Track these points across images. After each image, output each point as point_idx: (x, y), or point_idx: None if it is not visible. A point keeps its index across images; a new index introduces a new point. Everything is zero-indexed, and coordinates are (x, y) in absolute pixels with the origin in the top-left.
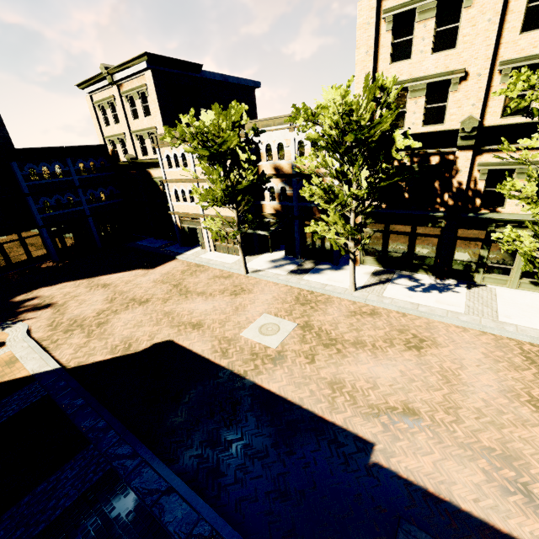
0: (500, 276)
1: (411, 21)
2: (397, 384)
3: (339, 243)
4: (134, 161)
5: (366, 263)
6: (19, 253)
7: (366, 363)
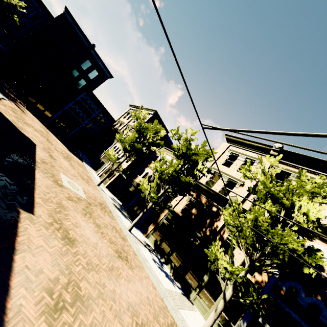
0: (205, 304)
1: (236, 158)
2: (86, 239)
3: (146, 194)
4: (117, 130)
5: (150, 239)
6: (44, 106)
7: (88, 226)
